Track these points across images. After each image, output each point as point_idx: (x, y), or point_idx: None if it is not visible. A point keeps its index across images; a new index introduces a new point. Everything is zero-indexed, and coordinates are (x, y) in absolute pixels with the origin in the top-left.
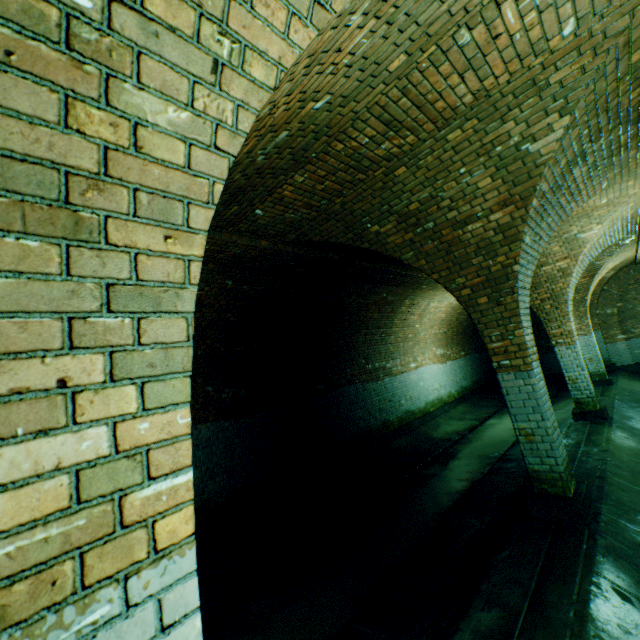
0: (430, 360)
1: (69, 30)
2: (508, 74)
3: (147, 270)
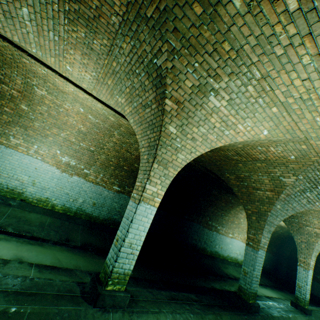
0: (241, 239)
1: (176, 148)
2: (275, 158)
3: (169, 173)
